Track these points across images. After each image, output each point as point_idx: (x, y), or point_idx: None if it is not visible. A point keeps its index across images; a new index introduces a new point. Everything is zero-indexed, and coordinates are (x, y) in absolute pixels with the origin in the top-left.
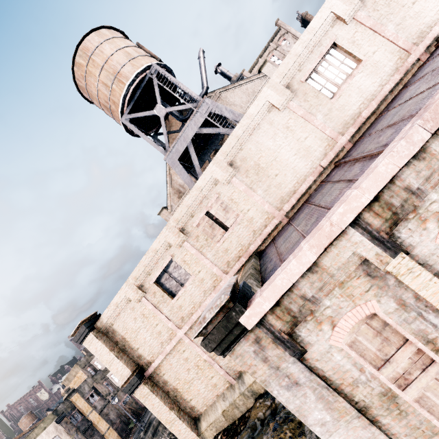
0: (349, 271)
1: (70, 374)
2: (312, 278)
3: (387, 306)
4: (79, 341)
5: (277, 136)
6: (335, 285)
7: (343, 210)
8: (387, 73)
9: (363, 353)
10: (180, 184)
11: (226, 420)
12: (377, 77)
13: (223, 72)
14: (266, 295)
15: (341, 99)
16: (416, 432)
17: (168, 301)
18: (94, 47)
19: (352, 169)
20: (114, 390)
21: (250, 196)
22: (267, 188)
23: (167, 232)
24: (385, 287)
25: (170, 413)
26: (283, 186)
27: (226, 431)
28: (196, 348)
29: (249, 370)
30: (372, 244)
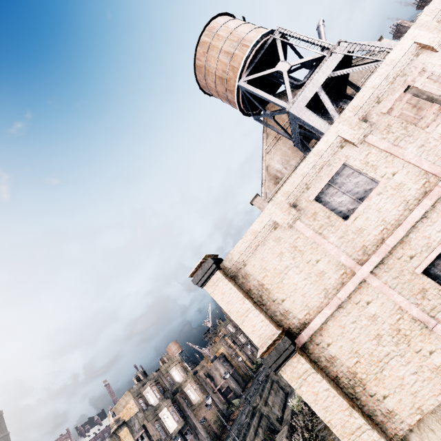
0: None
1: (120, 403)
2: None
3: None
4: (201, 282)
5: None
6: None
7: None
8: None
9: None
10: (277, 170)
11: None
12: None
13: None
14: None
15: None
16: None
17: (338, 223)
18: (220, 25)
19: None
20: (165, 437)
21: None
22: None
23: (339, 126)
24: None
25: (351, 415)
26: None
27: None
28: (394, 295)
29: None
30: None
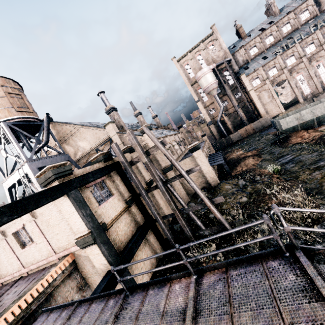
0: None
1: None
2: None
3: None
4: None
5: None
6: None
7: None
8: (44, 255)
9: None
10: None
11: None
12: (40, 254)
13: (102, 99)
14: None
15: (25, 252)
16: None
17: None
18: None
19: None
20: None
21: None
22: None
23: None
24: None
25: None
26: (2, 270)
27: None
28: None
29: None
30: None
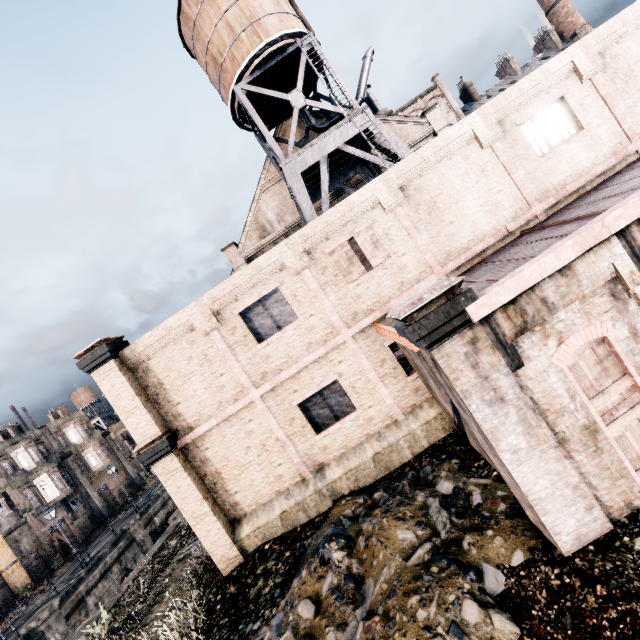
0: (596, 285)
1: None
2: (560, 282)
3: (620, 333)
4: (88, 368)
5: (468, 176)
6: (577, 297)
7: (618, 214)
8: (604, 154)
9: (579, 379)
10: (268, 219)
11: (282, 525)
12: (593, 154)
13: (370, 98)
14: (508, 285)
15: (550, 162)
16: (604, 473)
17: (251, 345)
18: None
19: (561, 229)
20: (39, 506)
21: (412, 237)
22: (435, 235)
23: (285, 248)
24: (624, 311)
25: (202, 504)
26: (456, 238)
27: (279, 540)
28: (271, 419)
29: (451, 375)
30: (630, 260)
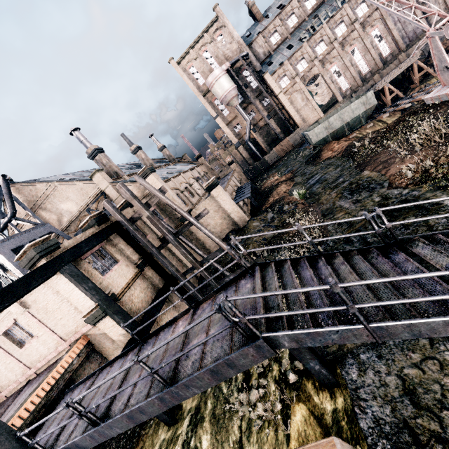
0: None
1: None
2: None
3: None
4: None
5: None
6: None
7: None
8: (52, 347)
9: None
10: None
11: None
12: (46, 347)
13: (78, 139)
14: None
15: (27, 351)
16: None
17: None
18: None
19: None
20: None
21: None
22: None
23: None
24: None
25: None
26: (1, 381)
27: None
28: None
29: None
30: None
